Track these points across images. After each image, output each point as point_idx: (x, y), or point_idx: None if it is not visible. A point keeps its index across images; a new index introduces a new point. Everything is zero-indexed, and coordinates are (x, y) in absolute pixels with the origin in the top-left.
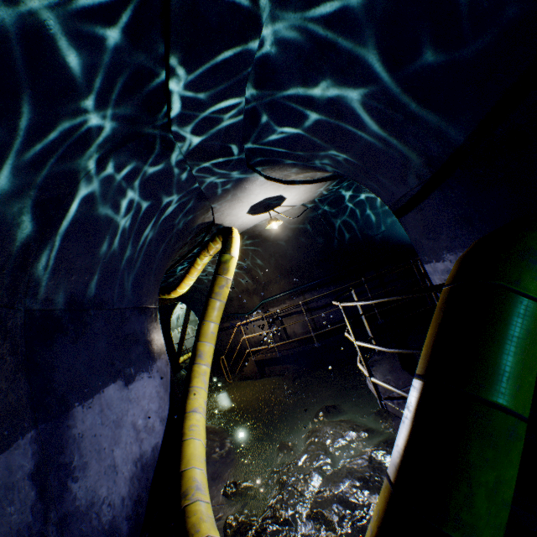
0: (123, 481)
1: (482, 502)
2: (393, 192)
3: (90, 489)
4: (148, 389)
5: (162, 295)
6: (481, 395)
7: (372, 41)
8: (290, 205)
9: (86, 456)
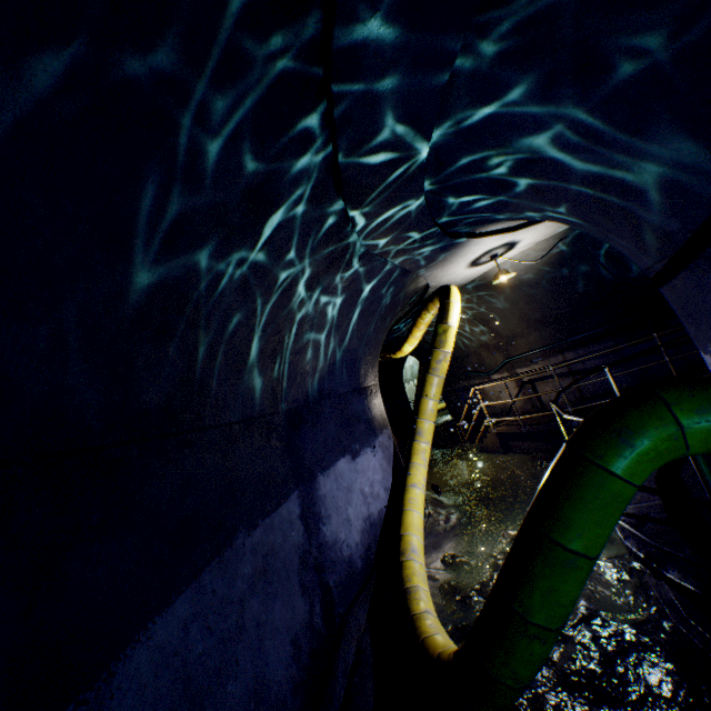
0: (356, 531)
1: (537, 597)
2: (637, 261)
3: (333, 532)
4: (371, 462)
5: (387, 355)
6: (549, 534)
7: (554, 132)
8: (530, 244)
9: (329, 510)
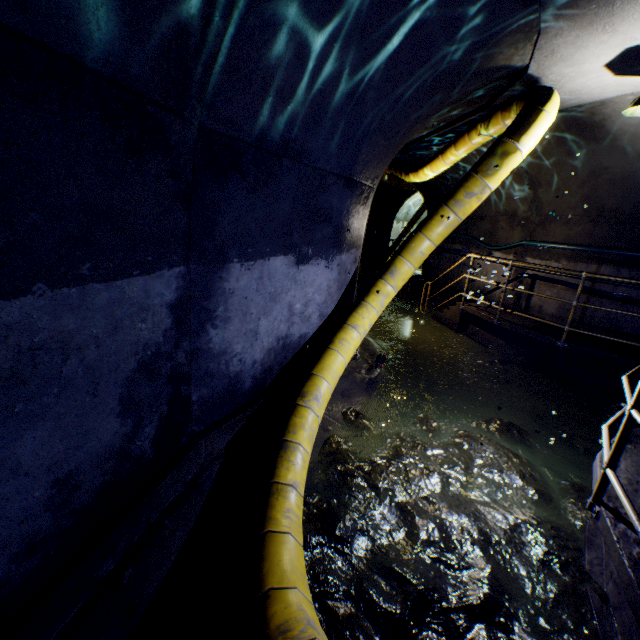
0: (260, 348)
1: None
2: None
3: (226, 340)
4: (319, 279)
5: (398, 173)
6: None
7: None
8: None
9: (231, 312)
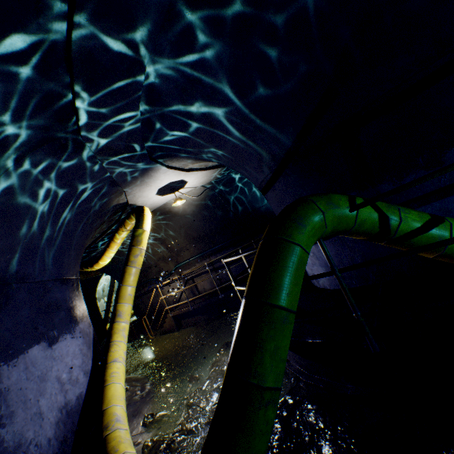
0: (49, 425)
1: (268, 360)
2: (257, 178)
3: (17, 433)
4: (71, 348)
5: (85, 268)
6: (269, 301)
7: (225, 80)
8: (192, 187)
9: (13, 406)
